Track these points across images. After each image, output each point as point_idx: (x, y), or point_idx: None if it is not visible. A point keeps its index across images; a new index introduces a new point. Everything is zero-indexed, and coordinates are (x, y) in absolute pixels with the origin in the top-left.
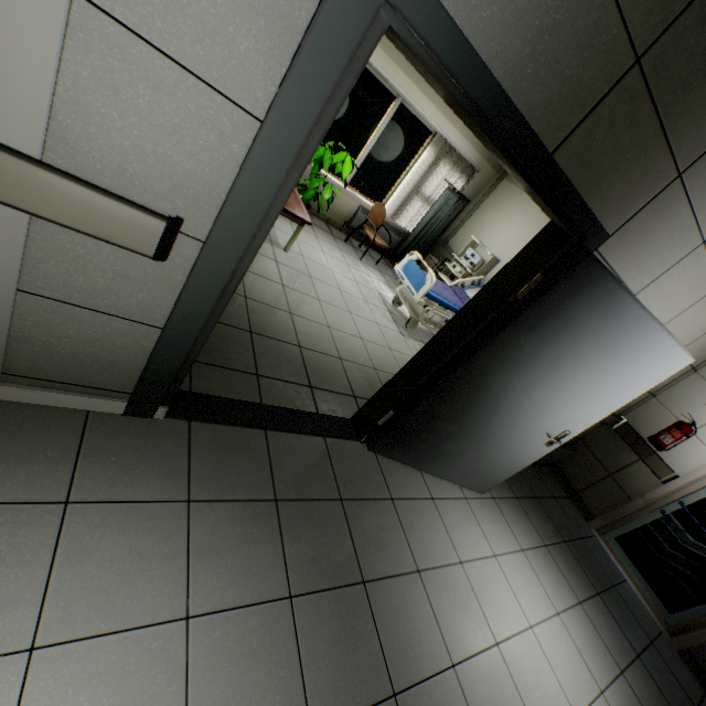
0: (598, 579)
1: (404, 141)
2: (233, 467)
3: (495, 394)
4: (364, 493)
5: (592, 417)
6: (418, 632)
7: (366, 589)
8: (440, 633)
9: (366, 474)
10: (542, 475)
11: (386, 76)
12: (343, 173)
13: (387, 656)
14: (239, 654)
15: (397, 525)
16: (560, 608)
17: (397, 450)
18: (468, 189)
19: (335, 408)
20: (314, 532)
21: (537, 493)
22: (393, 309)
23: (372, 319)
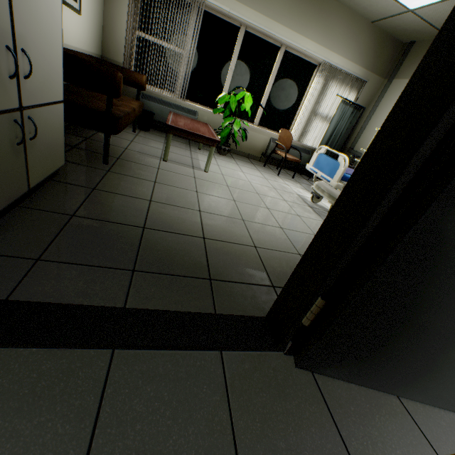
0: None
1: (294, 79)
2: None
3: None
4: None
5: None
6: None
7: None
8: None
9: (298, 418)
10: None
11: (267, 30)
12: (246, 106)
13: None
14: None
15: None
16: None
17: (347, 365)
18: (360, 100)
19: (244, 304)
20: None
21: None
22: (313, 204)
23: (292, 212)
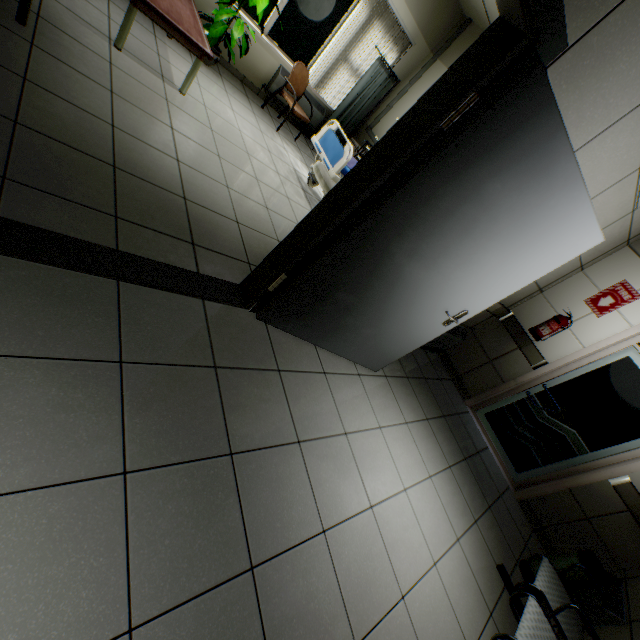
0: (467, 447)
1: None
2: (56, 318)
3: (400, 261)
4: (246, 363)
5: (493, 297)
6: (290, 502)
7: (233, 461)
8: (314, 502)
9: (252, 344)
10: (432, 360)
11: None
12: (258, 5)
13: (249, 530)
14: (27, 547)
15: (281, 397)
16: (433, 472)
17: (290, 321)
18: (399, 67)
19: (223, 272)
20: (173, 400)
21: (426, 375)
22: (307, 188)
23: (282, 192)
